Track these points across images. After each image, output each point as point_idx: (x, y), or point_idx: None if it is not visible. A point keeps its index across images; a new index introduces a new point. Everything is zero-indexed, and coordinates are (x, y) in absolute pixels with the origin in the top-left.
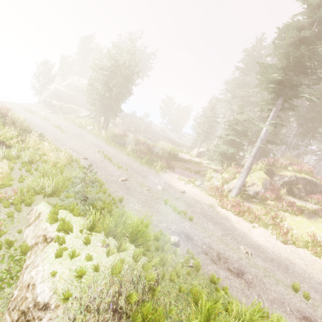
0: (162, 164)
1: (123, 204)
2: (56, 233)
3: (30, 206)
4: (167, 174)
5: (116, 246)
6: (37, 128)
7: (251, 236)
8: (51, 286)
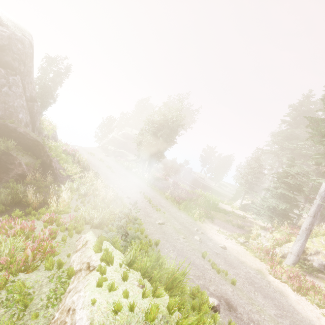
0: (201, 212)
1: (158, 248)
2: (98, 263)
3: (79, 234)
4: (205, 224)
5: (152, 288)
6: (94, 167)
7: None
8: (89, 314)
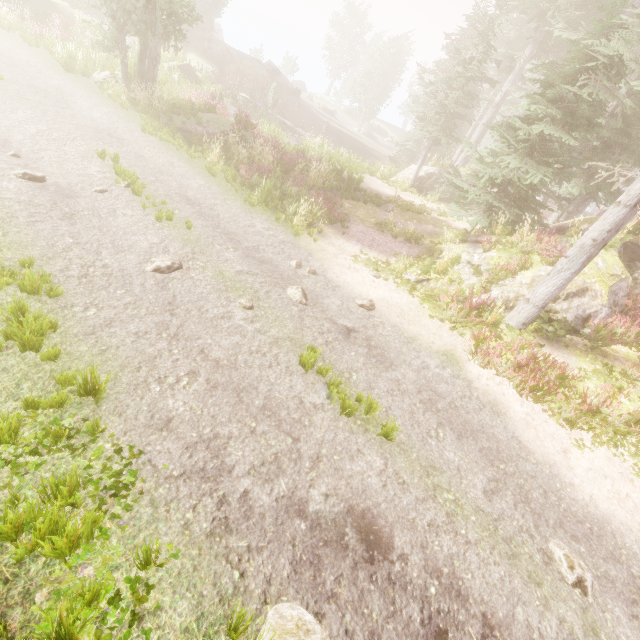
0: (314, 209)
1: (110, 396)
2: None
3: None
4: (324, 243)
5: None
6: None
7: (573, 478)
8: None
